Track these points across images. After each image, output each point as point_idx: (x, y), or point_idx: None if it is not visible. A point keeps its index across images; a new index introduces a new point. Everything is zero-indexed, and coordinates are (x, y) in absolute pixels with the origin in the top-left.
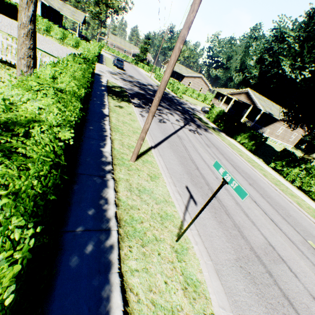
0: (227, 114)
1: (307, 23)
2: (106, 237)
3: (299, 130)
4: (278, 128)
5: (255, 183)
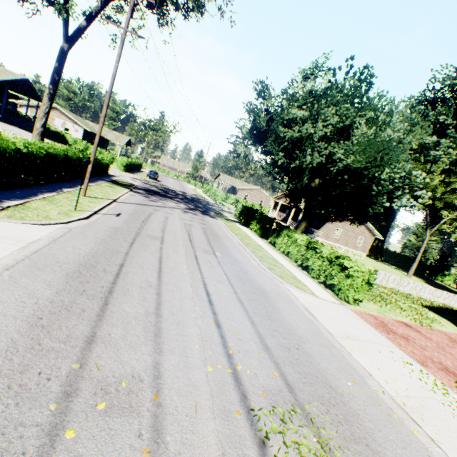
0: (246, 207)
1: (255, 121)
2: (31, 197)
3: (365, 233)
4: (333, 229)
5: (216, 236)
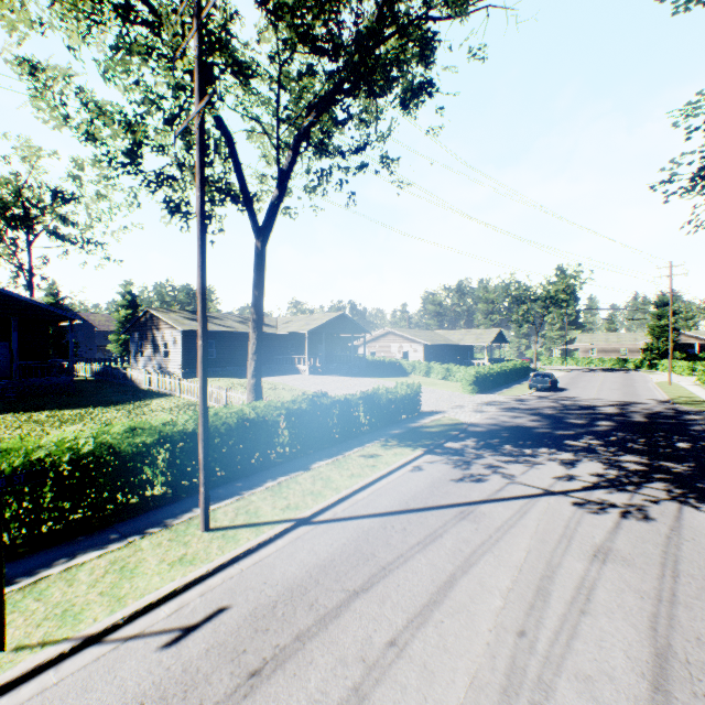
0: None
1: None
2: None
3: None
4: None
5: None
